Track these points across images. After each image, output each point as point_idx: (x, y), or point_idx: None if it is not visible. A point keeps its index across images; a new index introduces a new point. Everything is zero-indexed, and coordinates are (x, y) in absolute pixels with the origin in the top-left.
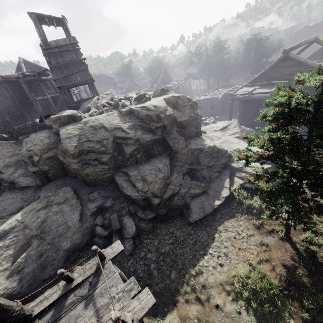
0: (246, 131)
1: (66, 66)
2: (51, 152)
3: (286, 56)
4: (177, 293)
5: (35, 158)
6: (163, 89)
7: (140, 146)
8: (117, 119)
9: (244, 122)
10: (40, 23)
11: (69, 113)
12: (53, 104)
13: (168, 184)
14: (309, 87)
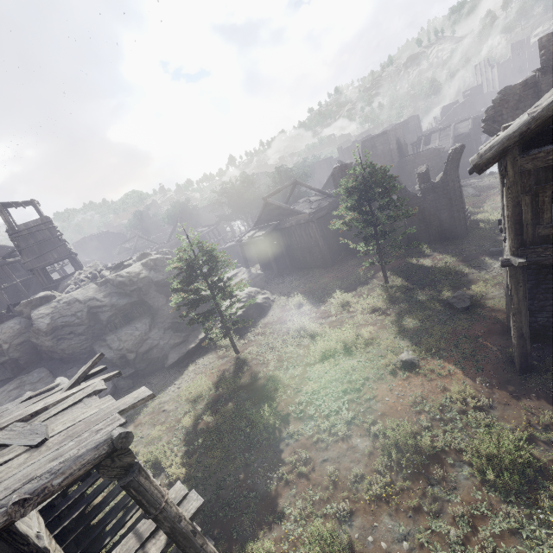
0: (254, 275)
1: (39, 246)
2: (23, 337)
3: (267, 202)
4: (138, 415)
5: (5, 346)
6: (144, 253)
7: (117, 311)
8: (92, 291)
9: (266, 266)
10: (6, 207)
11: (42, 295)
12: (25, 289)
13: (145, 340)
14: (293, 225)
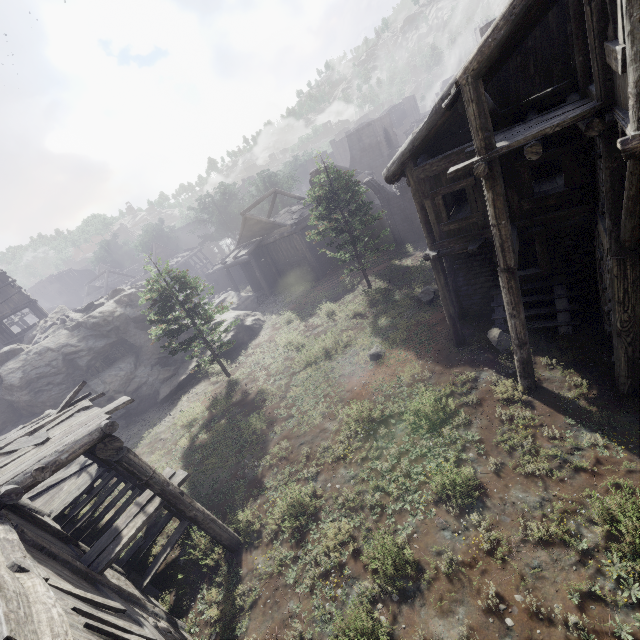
0: (244, 298)
1: None
2: None
3: (246, 217)
4: (136, 448)
5: None
6: (116, 289)
7: (96, 354)
8: (64, 337)
9: (257, 286)
10: None
11: (7, 349)
12: None
13: (132, 379)
14: (277, 240)
